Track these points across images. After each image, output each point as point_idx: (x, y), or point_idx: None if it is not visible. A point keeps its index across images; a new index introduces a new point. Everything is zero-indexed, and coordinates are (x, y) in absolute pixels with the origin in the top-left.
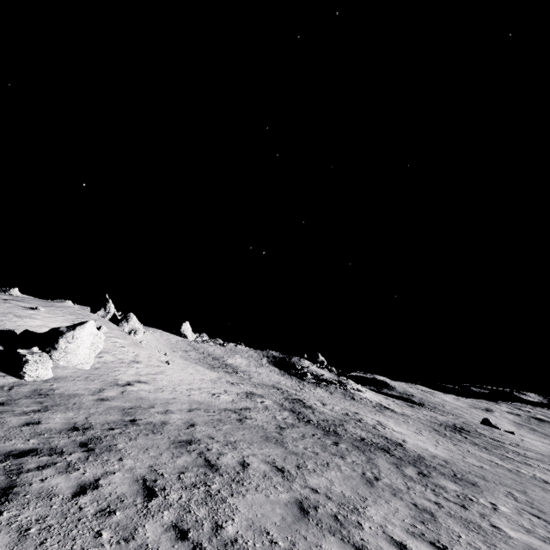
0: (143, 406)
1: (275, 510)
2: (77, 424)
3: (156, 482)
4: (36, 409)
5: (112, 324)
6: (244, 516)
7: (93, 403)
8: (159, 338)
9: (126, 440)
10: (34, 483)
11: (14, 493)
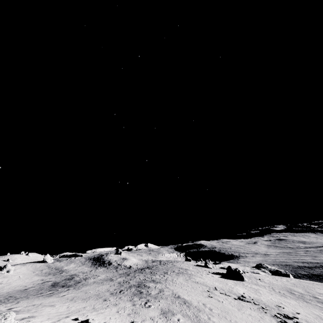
0: None
1: None
2: None
3: None
4: None
5: None
6: None
7: None
8: (29, 267)
9: None
10: None
11: None
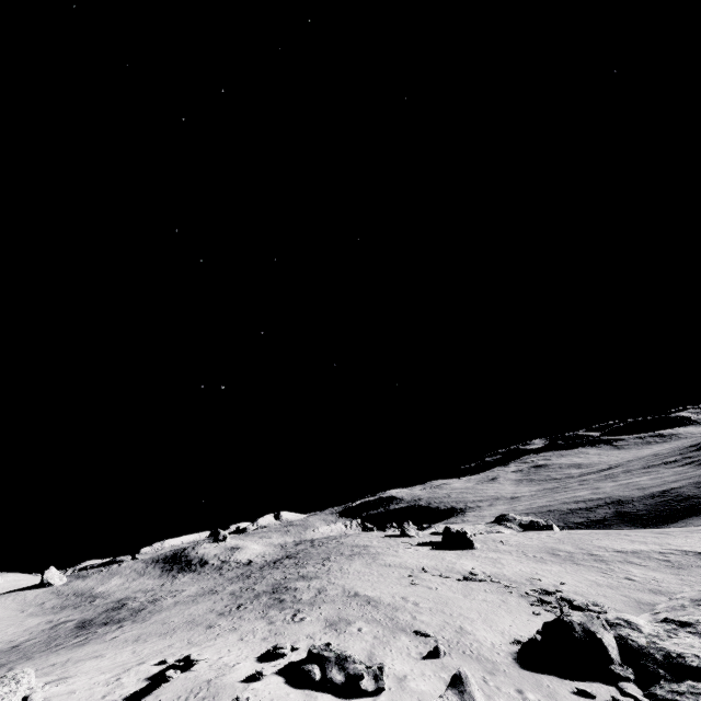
0: None
1: None
2: None
3: None
4: None
5: None
6: None
7: None
8: (9, 603)
9: None
10: None
11: None
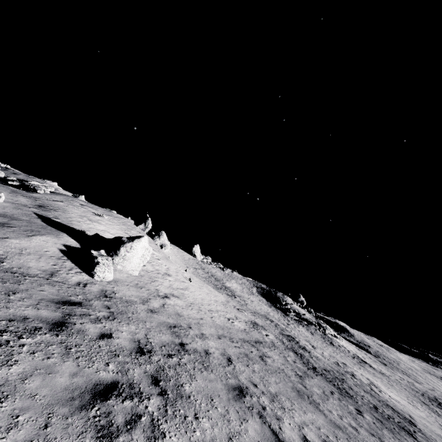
0: (183, 324)
1: None
2: (141, 344)
3: None
4: (106, 315)
5: (149, 237)
6: None
7: (146, 314)
8: (176, 253)
9: (188, 378)
10: None
11: None
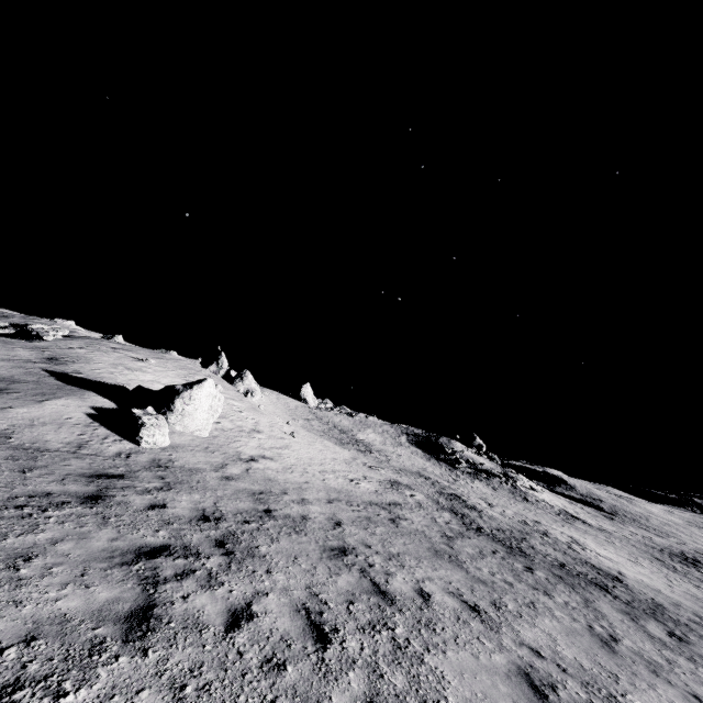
0: (275, 490)
1: (498, 687)
2: (207, 512)
3: (323, 616)
4: (158, 486)
5: (226, 382)
6: (459, 694)
7: (218, 482)
8: (276, 401)
9: (268, 541)
10: (176, 602)
11: (155, 618)
